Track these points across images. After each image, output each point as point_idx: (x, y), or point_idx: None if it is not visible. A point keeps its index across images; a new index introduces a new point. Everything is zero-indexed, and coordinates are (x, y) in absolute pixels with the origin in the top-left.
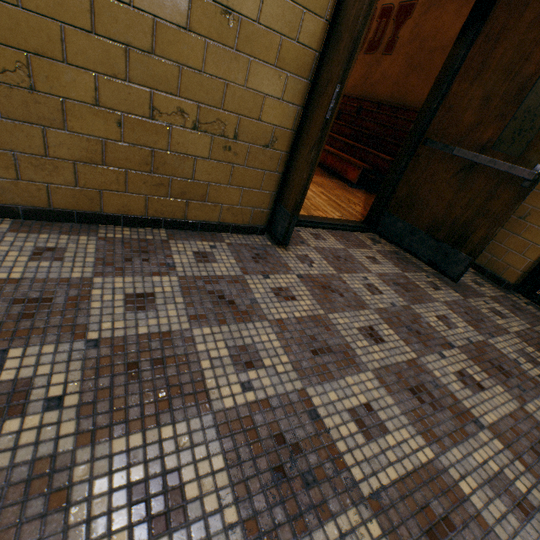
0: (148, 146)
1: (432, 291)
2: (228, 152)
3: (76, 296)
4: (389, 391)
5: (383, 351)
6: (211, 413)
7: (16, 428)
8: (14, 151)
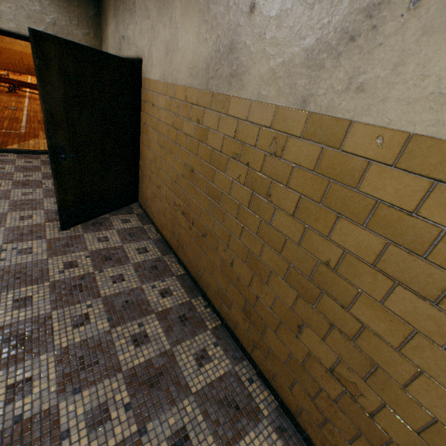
0: None
1: (47, 170)
2: None
3: None
4: None
5: None
6: None
7: None
8: None
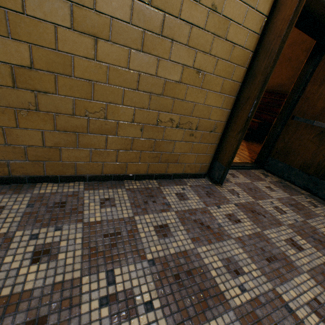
0: (153, 138)
1: (313, 208)
2: (191, 136)
3: (131, 230)
4: (323, 288)
5: (306, 256)
6: (230, 309)
7: (137, 324)
8: (91, 148)
